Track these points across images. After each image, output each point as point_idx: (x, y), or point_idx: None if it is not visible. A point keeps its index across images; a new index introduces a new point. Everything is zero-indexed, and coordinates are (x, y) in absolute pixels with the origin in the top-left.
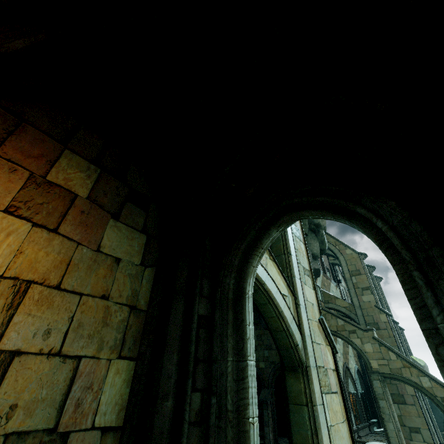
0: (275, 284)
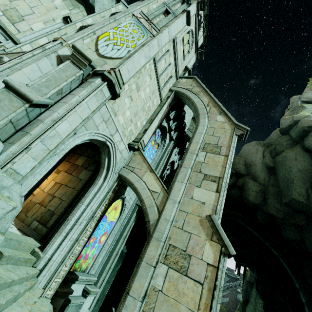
0: (146, 185)
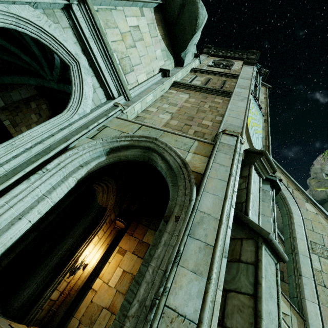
0: None
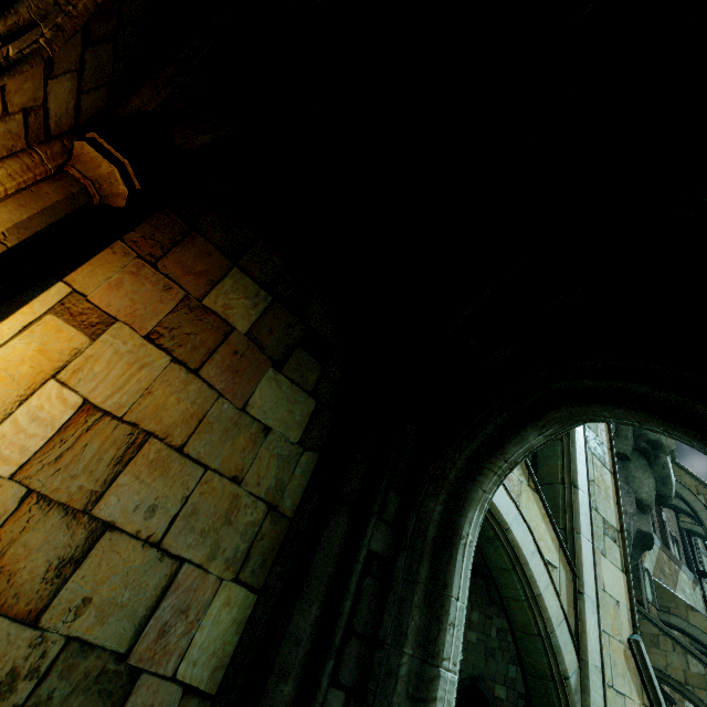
0: (531, 537)
